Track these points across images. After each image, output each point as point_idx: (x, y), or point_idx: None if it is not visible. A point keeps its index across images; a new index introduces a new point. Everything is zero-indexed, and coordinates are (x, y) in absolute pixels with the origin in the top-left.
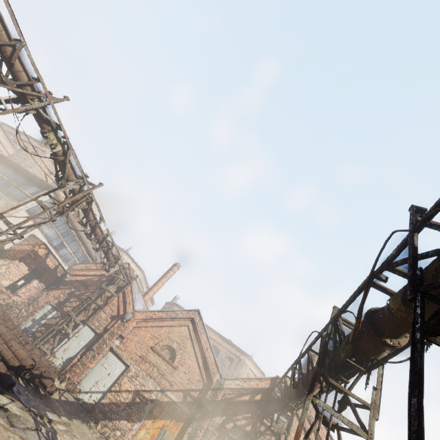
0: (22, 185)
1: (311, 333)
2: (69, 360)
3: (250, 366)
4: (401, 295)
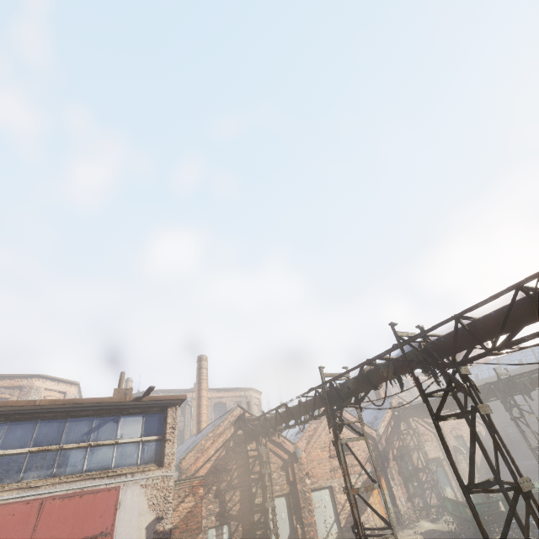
0: (96, 435)
1: (484, 385)
2: (291, 538)
3: (254, 395)
4: None
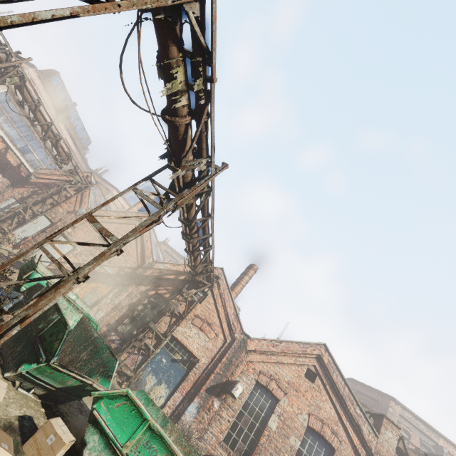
0: None
1: None
2: (26, 239)
3: None
4: (157, 56)
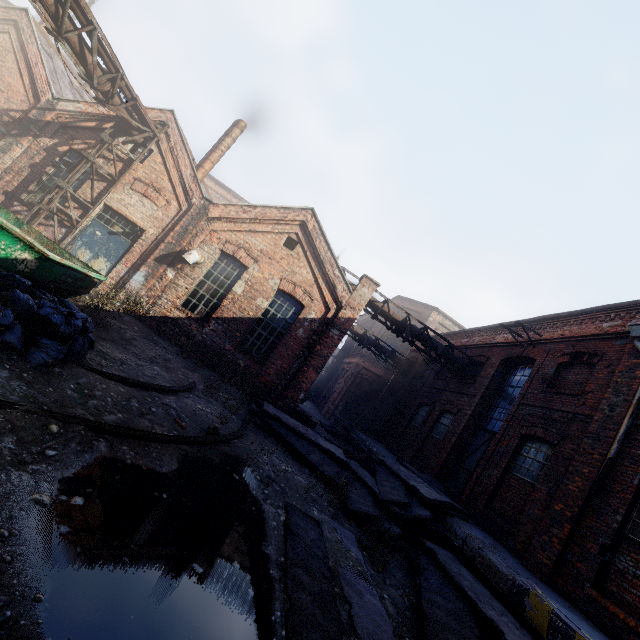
0: None
1: None
2: None
3: None
4: None
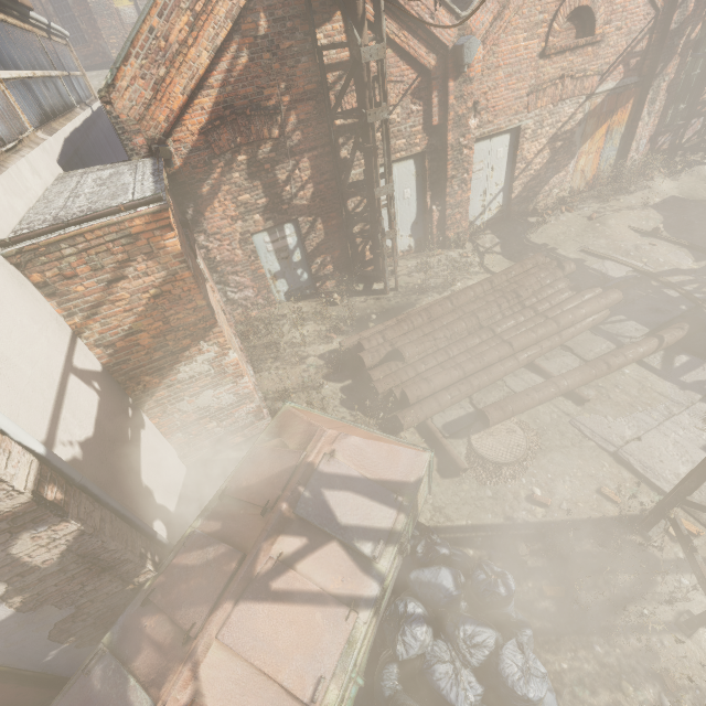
0: None
1: None
2: (417, 226)
3: None
4: None
